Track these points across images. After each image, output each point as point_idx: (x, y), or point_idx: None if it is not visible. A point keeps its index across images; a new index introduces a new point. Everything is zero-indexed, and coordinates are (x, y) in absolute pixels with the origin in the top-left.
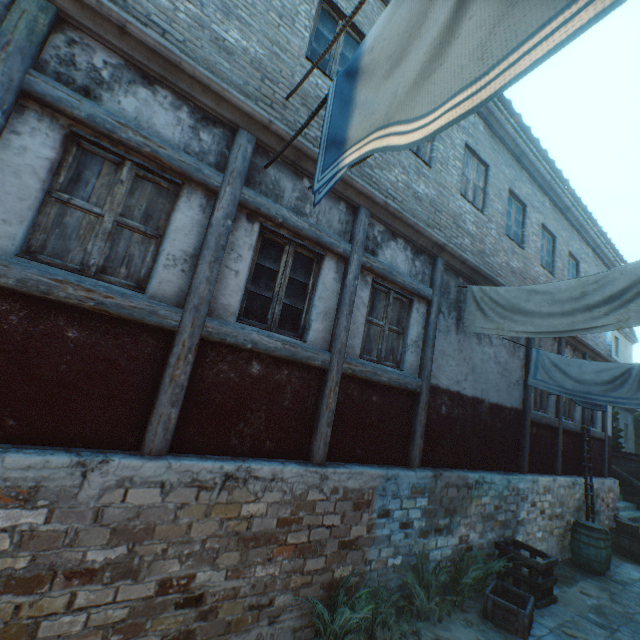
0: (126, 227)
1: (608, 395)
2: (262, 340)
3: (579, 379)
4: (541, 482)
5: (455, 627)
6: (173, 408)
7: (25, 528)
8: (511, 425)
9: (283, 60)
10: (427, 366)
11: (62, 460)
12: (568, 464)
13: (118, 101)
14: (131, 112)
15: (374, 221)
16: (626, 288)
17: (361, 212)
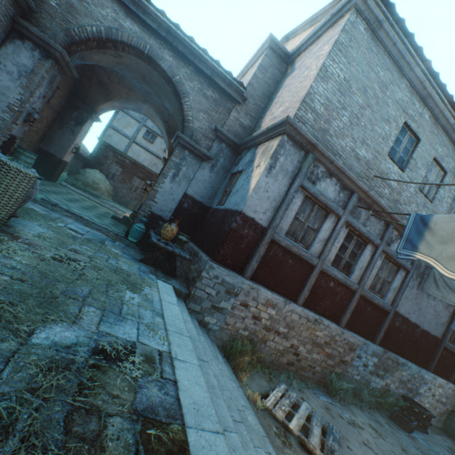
0: (309, 227)
1: None
2: (337, 275)
3: None
4: (438, 380)
5: (376, 414)
6: (307, 292)
7: (271, 314)
8: (430, 344)
9: (378, 158)
10: (396, 301)
11: (282, 299)
12: None
13: (320, 184)
14: (322, 188)
15: (393, 230)
16: None
17: (390, 226)
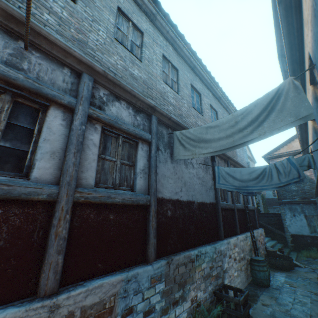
0: None
1: (257, 185)
2: None
3: (241, 179)
4: (232, 242)
5: None
6: None
7: None
8: (211, 213)
9: None
10: (153, 185)
11: None
12: (242, 227)
13: None
14: None
15: (99, 86)
16: (260, 114)
17: (84, 76)
